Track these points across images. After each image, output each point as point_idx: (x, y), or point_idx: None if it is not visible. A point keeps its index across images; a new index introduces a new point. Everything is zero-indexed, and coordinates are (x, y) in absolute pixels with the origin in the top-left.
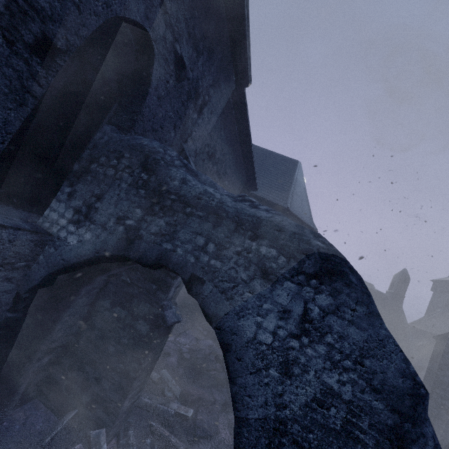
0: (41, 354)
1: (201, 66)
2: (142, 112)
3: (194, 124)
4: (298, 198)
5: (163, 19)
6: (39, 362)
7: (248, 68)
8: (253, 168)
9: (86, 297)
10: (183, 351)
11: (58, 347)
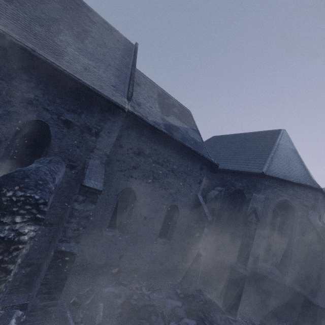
0: (24, 264)
1: (85, 117)
2: (51, 147)
3: (95, 142)
4: (281, 161)
5: (48, 113)
6: (24, 269)
7: (116, 104)
8: (193, 150)
9: (46, 237)
10: (132, 298)
11: (35, 264)
